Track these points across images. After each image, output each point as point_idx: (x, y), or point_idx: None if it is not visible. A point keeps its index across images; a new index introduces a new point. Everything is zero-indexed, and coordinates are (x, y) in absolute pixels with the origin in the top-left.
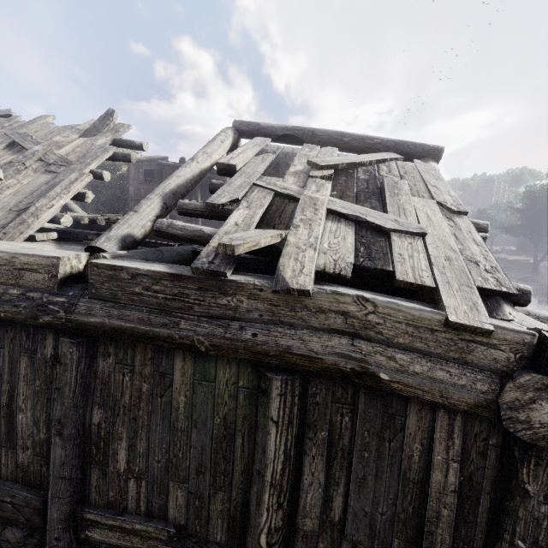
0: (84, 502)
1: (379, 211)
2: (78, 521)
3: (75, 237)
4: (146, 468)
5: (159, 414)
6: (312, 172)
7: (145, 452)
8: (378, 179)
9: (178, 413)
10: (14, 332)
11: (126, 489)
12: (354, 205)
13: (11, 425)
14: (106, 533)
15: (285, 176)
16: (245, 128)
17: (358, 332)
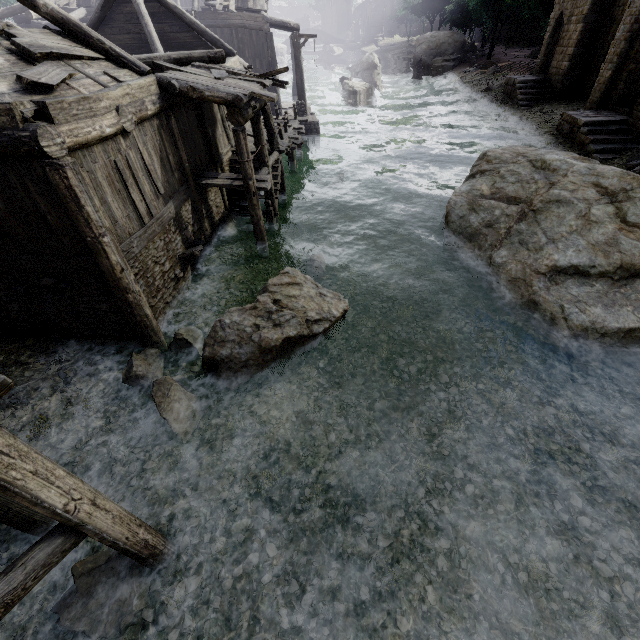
0: None
1: None
2: None
3: None
4: None
5: None
6: None
7: None
8: None
9: None
10: None
11: None
12: None
13: None
14: None
15: None
16: None
17: (243, 19)
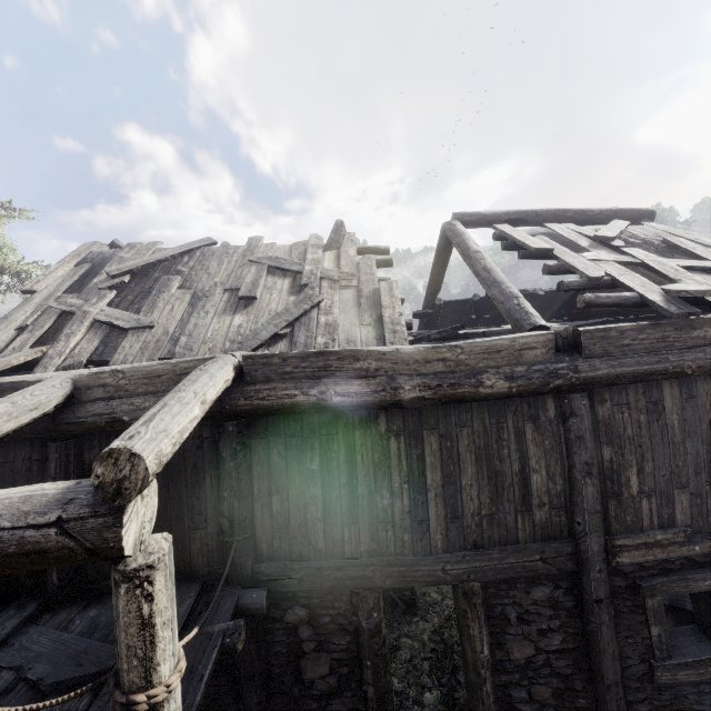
0: (607, 534)
1: (708, 261)
2: (609, 550)
3: (420, 339)
4: (654, 485)
5: (658, 436)
6: (613, 244)
7: (652, 471)
8: (650, 241)
9: (674, 430)
10: (516, 405)
11: (640, 509)
12: (684, 260)
13: (525, 489)
14: (633, 553)
15: (591, 251)
16: (468, 218)
17: None
